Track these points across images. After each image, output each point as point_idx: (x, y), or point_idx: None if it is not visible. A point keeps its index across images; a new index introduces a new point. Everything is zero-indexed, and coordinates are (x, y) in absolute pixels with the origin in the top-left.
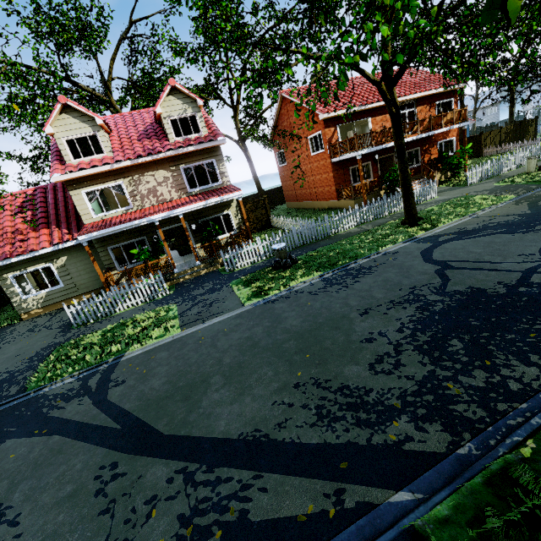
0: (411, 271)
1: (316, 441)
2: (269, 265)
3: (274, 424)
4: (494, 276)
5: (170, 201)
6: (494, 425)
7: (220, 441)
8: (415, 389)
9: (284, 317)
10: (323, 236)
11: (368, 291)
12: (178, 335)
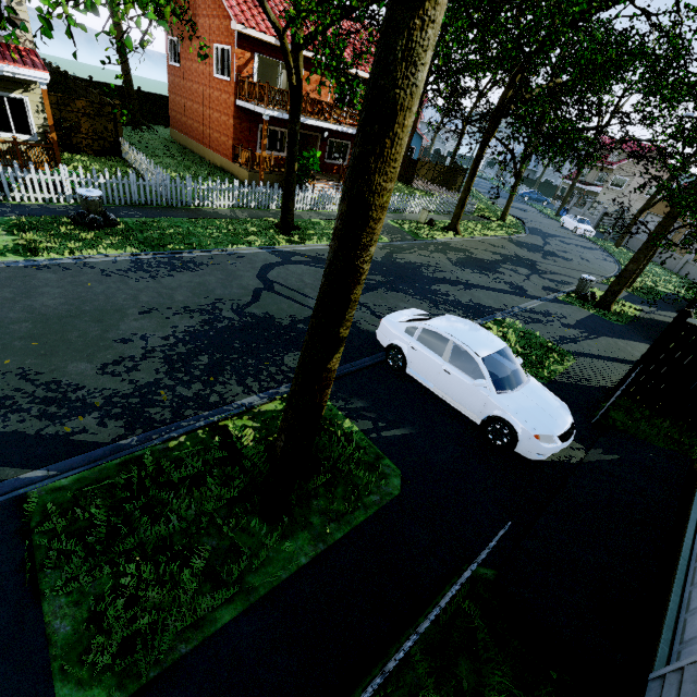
0: (234, 282)
1: None
2: (66, 215)
3: None
4: (294, 309)
5: None
6: (170, 425)
7: None
8: (129, 392)
9: (40, 292)
10: (180, 203)
11: (173, 290)
12: None
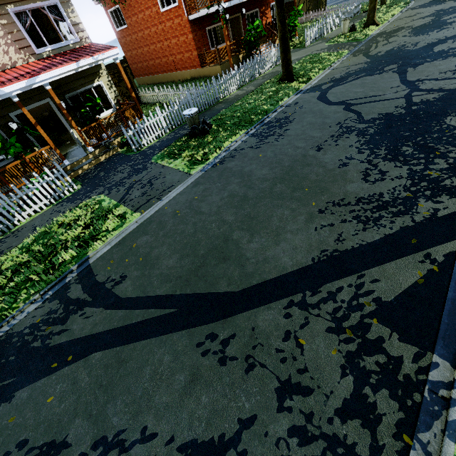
0: (325, 113)
1: (379, 237)
2: (186, 134)
3: (333, 241)
4: (389, 104)
5: (13, 67)
6: None
7: (300, 271)
8: (410, 182)
9: (248, 171)
10: (214, 101)
11: (305, 134)
12: (141, 218)
